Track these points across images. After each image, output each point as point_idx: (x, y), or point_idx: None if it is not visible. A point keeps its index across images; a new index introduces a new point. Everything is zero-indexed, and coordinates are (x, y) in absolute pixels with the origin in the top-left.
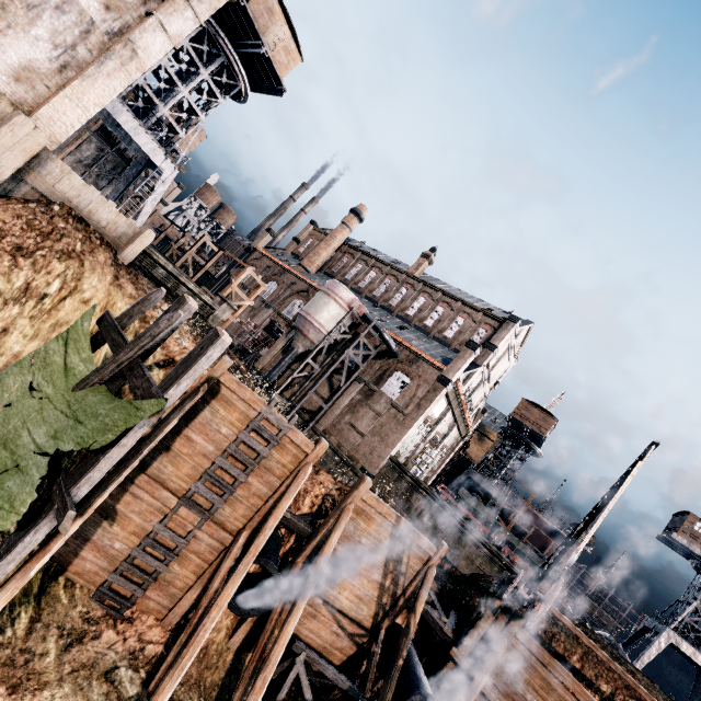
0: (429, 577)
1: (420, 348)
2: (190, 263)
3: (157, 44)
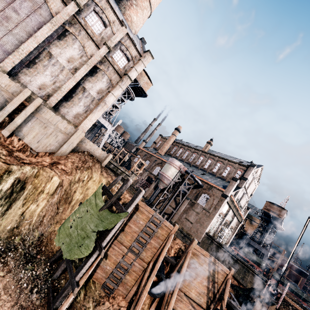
0: (228, 284)
1: (212, 182)
2: (117, 158)
3: (111, 99)
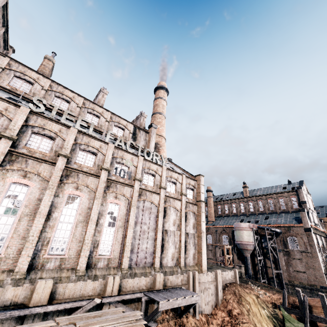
0: None
1: (283, 222)
2: None
3: (203, 225)
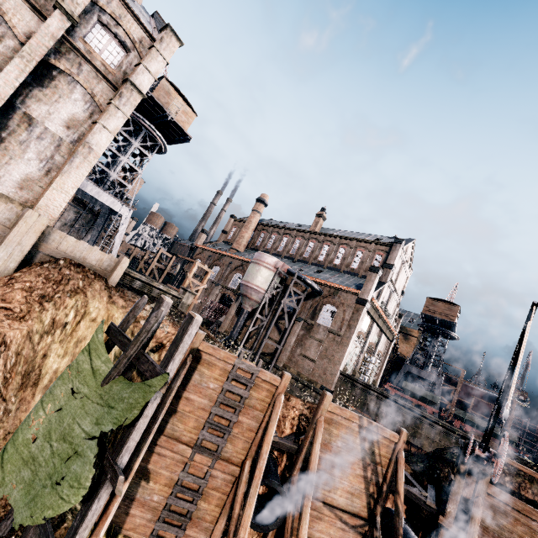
0: (400, 461)
1: (336, 283)
2: (154, 271)
3: (103, 139)
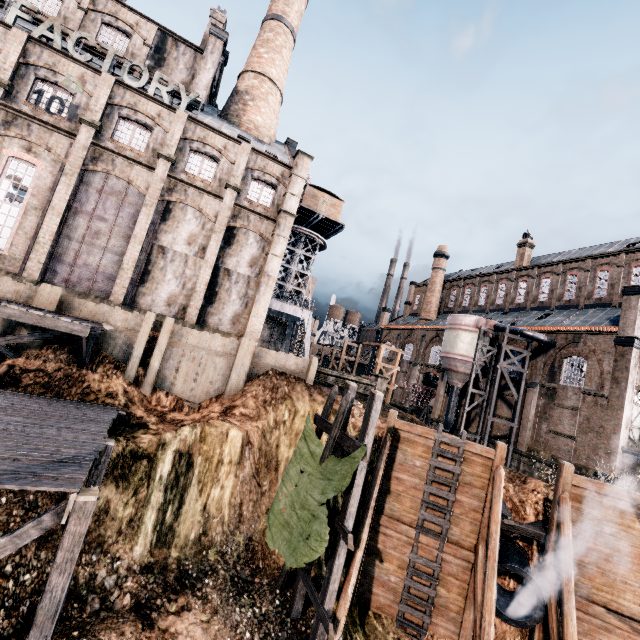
0: None
1: (575, 325)
2: (345, 364)
3: (275, 264)
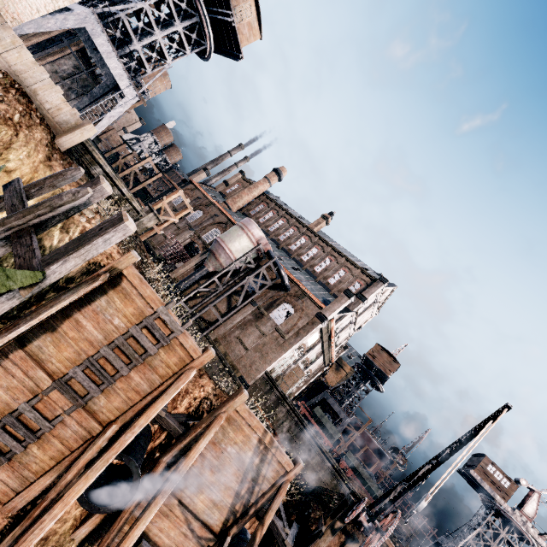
0: (282, 492)
1: (307, 288)
2: (131, 177)
3: None
